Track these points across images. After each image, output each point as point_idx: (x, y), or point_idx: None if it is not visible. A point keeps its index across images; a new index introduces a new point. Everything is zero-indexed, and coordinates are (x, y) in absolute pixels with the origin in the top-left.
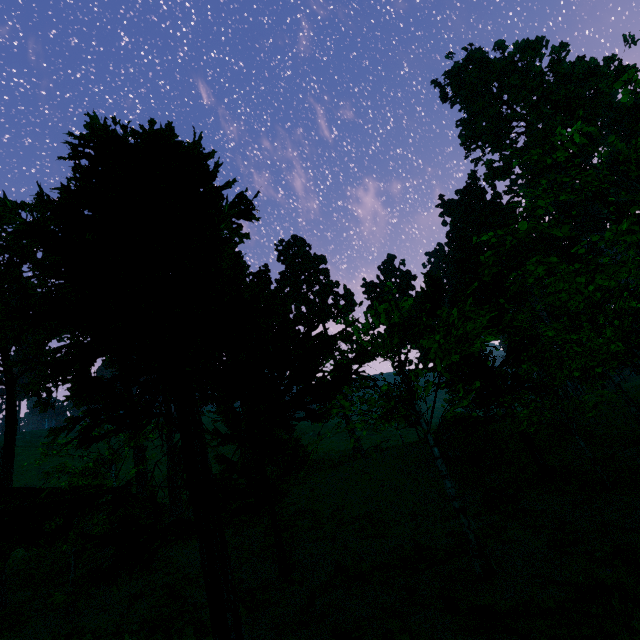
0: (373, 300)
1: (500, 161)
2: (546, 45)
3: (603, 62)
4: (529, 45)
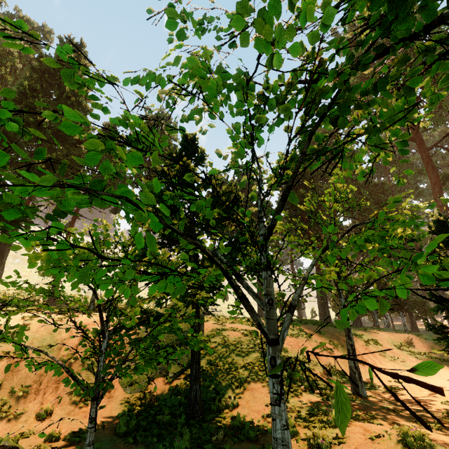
0: None
1: None
2: None
3: None
4: None
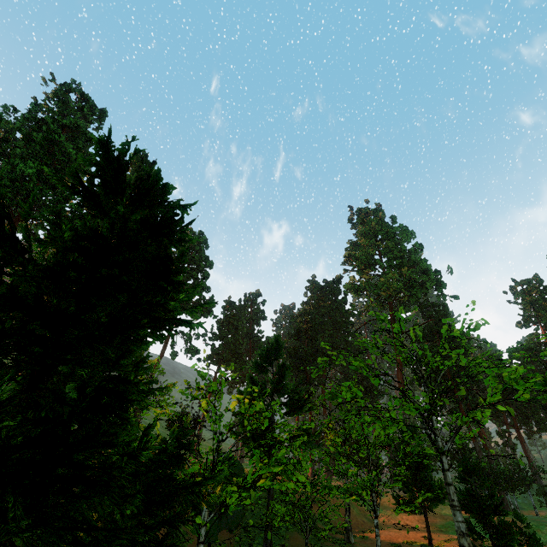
0: (226, 317)
1: (358, 281)
2: (414, 238)
3: (434, 271)
4: (407, 231)
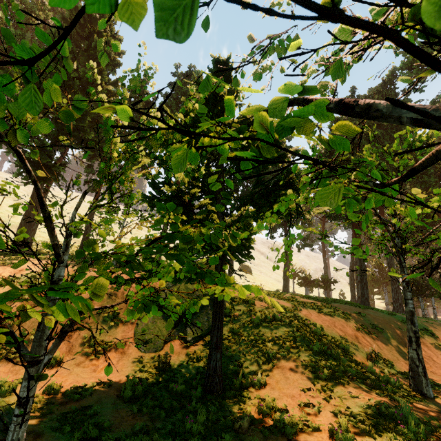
0: None
1: None
2: None
3: None
4: None
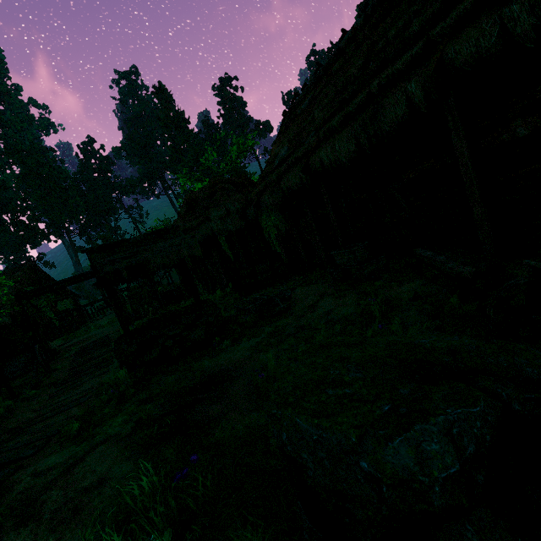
0: None
1: None
2: None
3: None
4: None
